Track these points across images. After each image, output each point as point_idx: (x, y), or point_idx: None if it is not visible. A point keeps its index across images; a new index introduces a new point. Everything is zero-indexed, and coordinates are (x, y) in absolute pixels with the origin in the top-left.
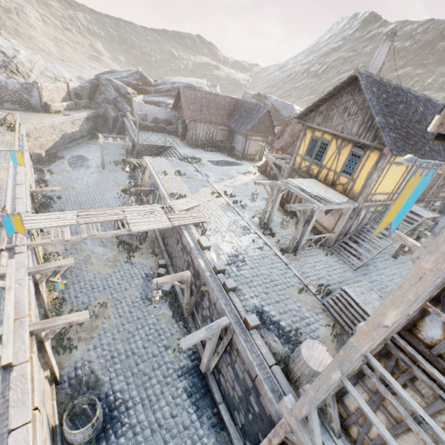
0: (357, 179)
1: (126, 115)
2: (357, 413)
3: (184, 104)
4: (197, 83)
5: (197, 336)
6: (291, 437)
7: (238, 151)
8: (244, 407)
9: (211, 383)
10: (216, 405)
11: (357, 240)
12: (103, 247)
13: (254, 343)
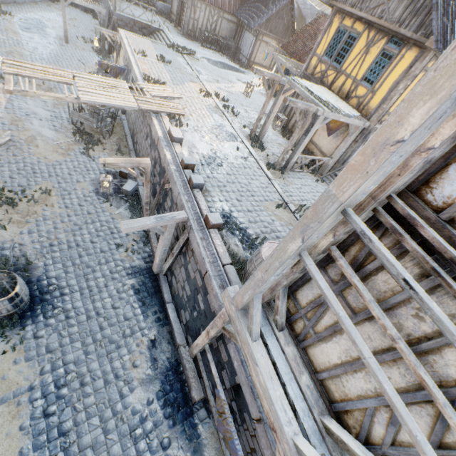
0: (379, 89)
1: None
2: (308, 306)
3: None
4: None
5: (143, 222)
6: (229, 328)
7: (244, 55)
8: (191, 306)
9: (163, 284)
10: (165, 304)
11: None
12: (54, 132)
13: (211, 242)
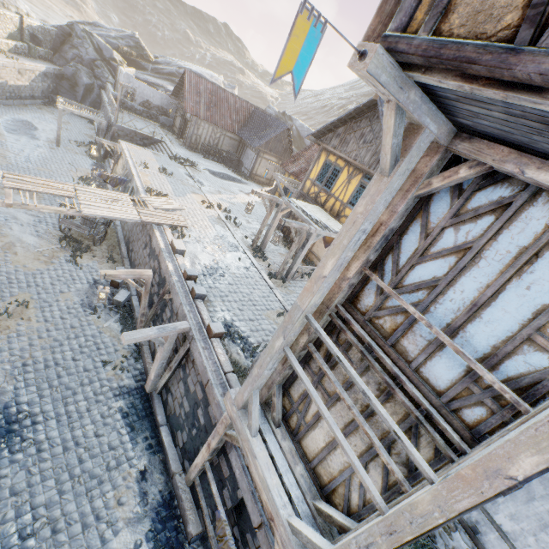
0: None
1: (105, 86)
2: (299, 399)
3: (188, 92)
4: (211, 76)
5: (145, 333)
6: (231, 432)
7: (246, 168)
8: (189, 424)
9: (156, 404)
10: (157, 428)
11: None
12: (37, 238)
13: (213, 351)
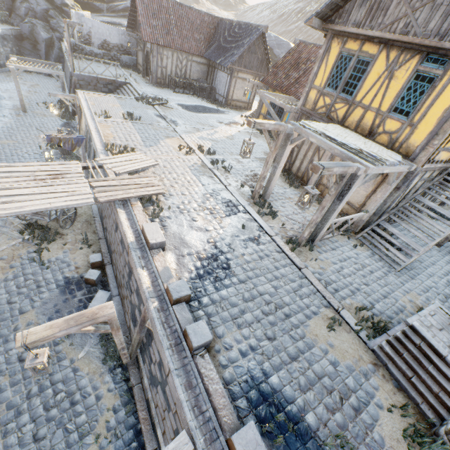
0: (421, 121)
1: (63, 37)
2: None
3: (142, 16)
4: None
5: None
6: None
7: (220, 94)
8: None
9: None
10: None
11: (400, 224)
12: None
13: None
